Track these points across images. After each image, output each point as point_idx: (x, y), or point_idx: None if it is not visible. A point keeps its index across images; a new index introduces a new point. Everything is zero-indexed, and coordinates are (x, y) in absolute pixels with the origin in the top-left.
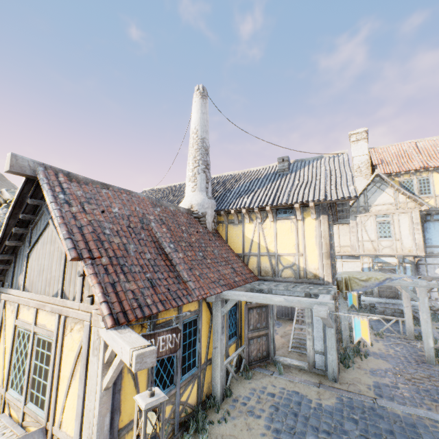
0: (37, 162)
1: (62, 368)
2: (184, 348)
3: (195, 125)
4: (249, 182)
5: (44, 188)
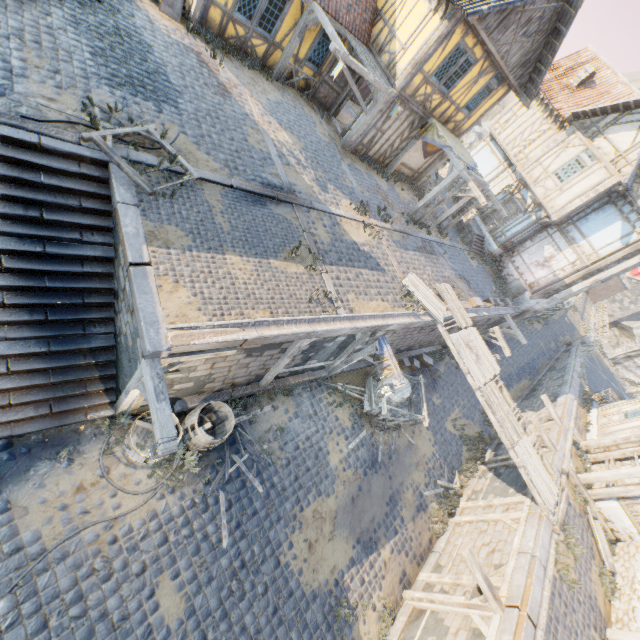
0: None
1: None
2: (267, 11)
3: None
4: None
5: None
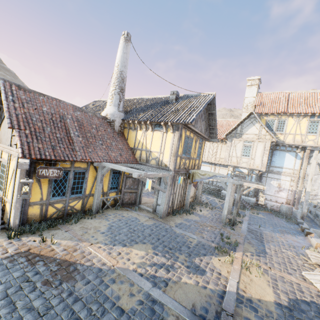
0: (0, 77)
1: (9, 175)
2: (74, 183)
3: (118, 61)
4: (151, 104)
5: (2, 92)
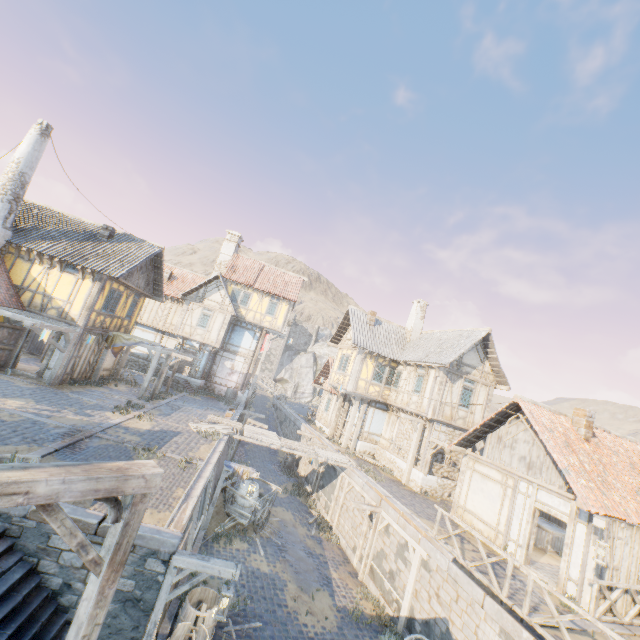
0: None
1: None
2: None
3: (20, 157)
4: (67, 231)
5: None
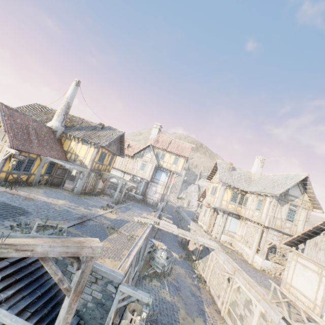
0: None
1: None
2: (27, 165)
3: (68, 95)
4: (85, 126)
5: None
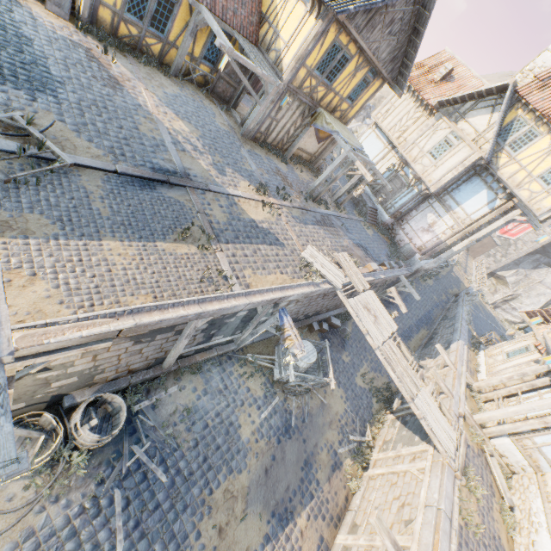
0: None
1: None
2: (157, 12)
3: None
4: None
5: None
